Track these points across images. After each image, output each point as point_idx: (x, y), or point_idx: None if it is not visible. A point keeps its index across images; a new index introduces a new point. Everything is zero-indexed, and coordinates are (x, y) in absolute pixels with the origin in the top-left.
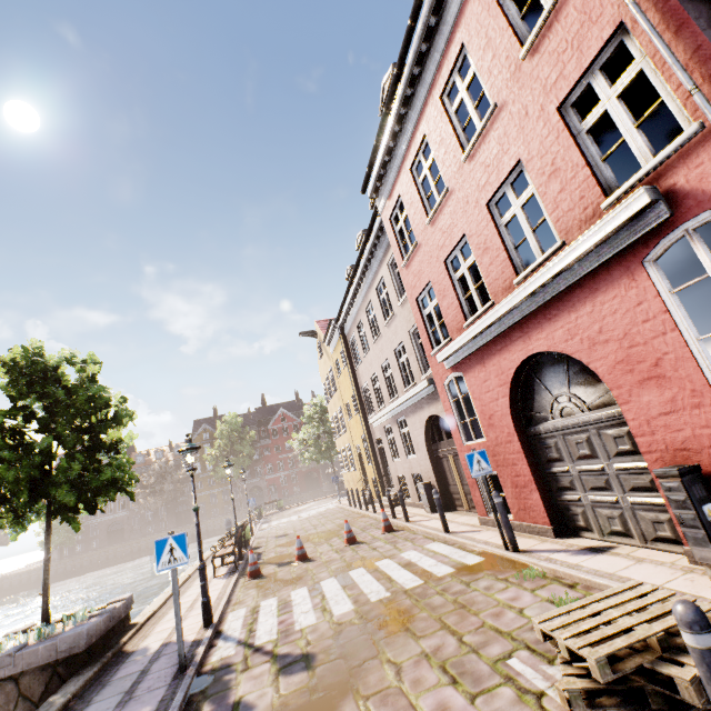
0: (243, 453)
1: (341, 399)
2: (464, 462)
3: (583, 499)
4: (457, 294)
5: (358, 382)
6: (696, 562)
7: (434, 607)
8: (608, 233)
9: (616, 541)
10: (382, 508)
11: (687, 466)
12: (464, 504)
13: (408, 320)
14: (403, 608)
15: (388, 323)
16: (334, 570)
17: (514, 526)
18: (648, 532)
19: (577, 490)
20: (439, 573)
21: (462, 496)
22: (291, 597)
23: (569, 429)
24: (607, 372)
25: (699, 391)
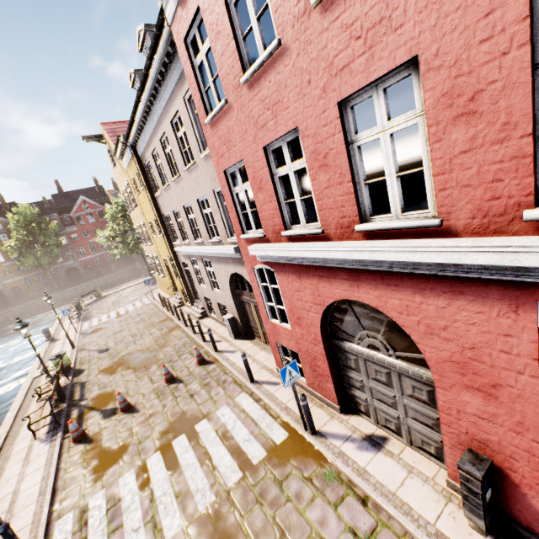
0: (49, 243)
1: (143, 216)
2: (269, 332)
3: (369, 401)
4: (277, 194)
5: (159, 208)
6: (452, 489)
7: (258, 532)
8: (524, 265)
9: (387, 432)
10: (193, 328)
11: (486, 468)
12: (262, 339)
13: (212, 178)
14: (230, 531)
15: (188, 169)
16: (159, 436)
17: (308, 390)
18: (416, 442)
19: (365, 393)
20: (254, 459)
21: (261, 333)
22: (120, 491)
23: (373, 359)
24: (435, 360)
25: (526, 427)
